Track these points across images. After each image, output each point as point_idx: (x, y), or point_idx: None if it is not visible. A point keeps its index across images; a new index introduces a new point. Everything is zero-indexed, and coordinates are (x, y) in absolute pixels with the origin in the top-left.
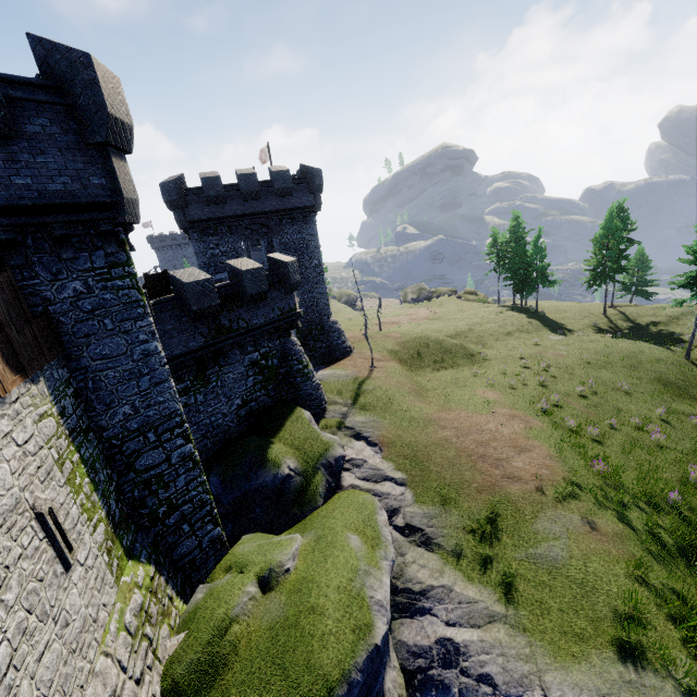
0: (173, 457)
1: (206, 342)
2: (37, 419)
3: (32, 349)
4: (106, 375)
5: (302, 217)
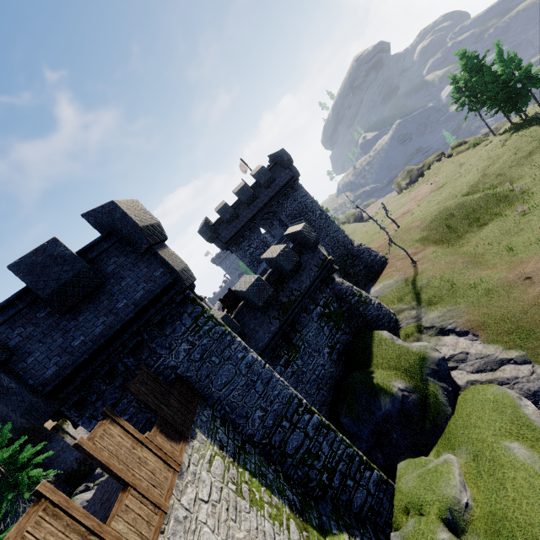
0: (309, 432)
1: (280, 321)
2: (208, 467)
3: (181, 412)
4: (233, 396)
5: (290, 189)
